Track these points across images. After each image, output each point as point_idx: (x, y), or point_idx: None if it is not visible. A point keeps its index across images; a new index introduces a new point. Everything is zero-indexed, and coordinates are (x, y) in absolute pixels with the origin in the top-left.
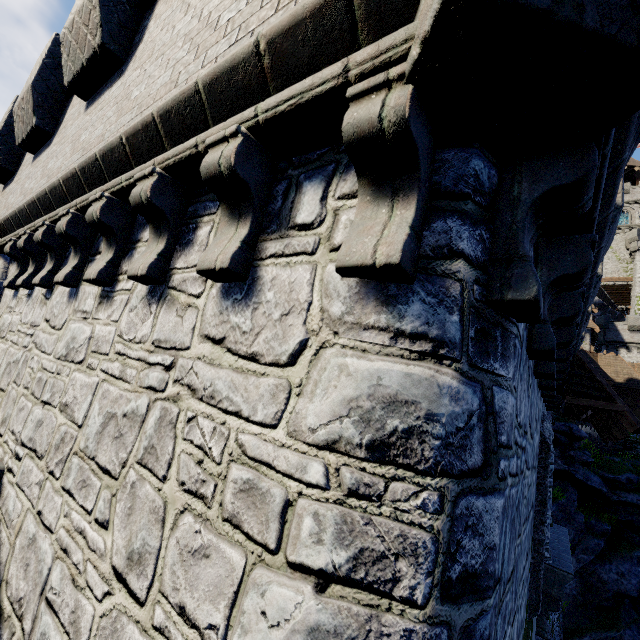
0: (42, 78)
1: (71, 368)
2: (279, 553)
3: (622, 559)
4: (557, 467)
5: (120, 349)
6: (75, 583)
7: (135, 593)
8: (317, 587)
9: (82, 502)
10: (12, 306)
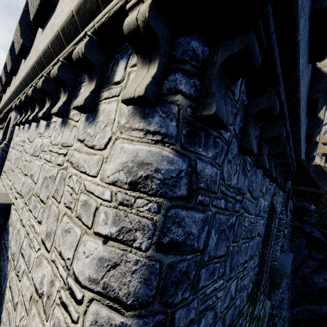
0: (24, 18)
1: (34, 159)
2: (91, 229)
3: (326, 272)
4: (295, 225)
5: (50, 148)
6: (30, 246)
7: (47, 248)
8: (103, 242)
9: (34, 214)
10: (17, 134)
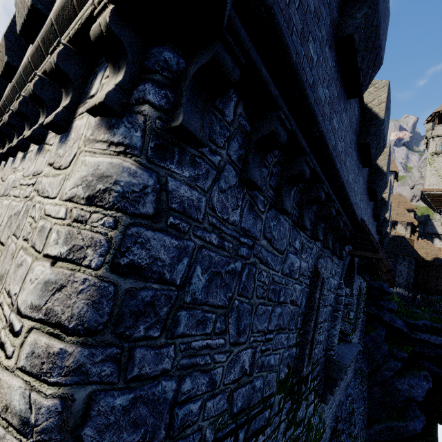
0: (11, 31)
1: (3, 199)
2: (42, 252)
3: (413, 376)
4: (371, 312)
5: (21, 182)
6: None
7: None
8: (52, 263)
9: None
10: None
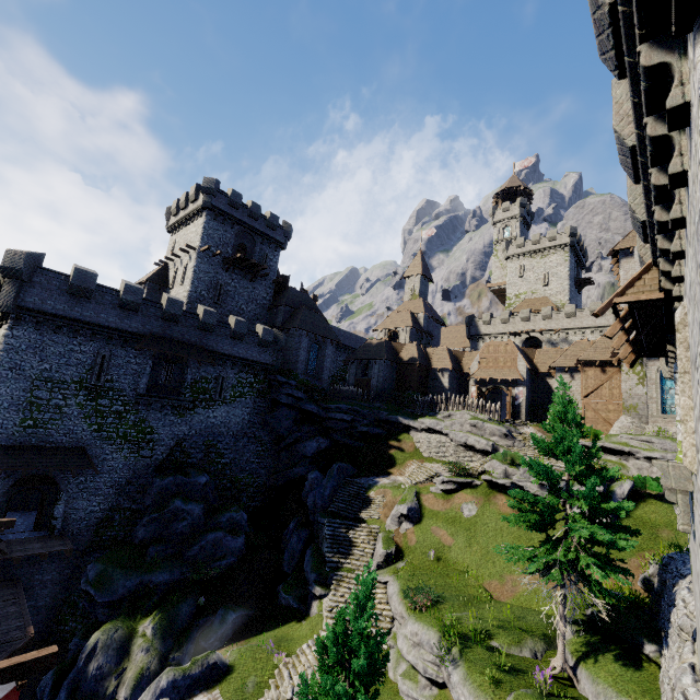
0: None
1: None
2: None
3: (309, 441)
4: (271, 397)
5: None
6: None
7: None
8: None
9: None
10: None
